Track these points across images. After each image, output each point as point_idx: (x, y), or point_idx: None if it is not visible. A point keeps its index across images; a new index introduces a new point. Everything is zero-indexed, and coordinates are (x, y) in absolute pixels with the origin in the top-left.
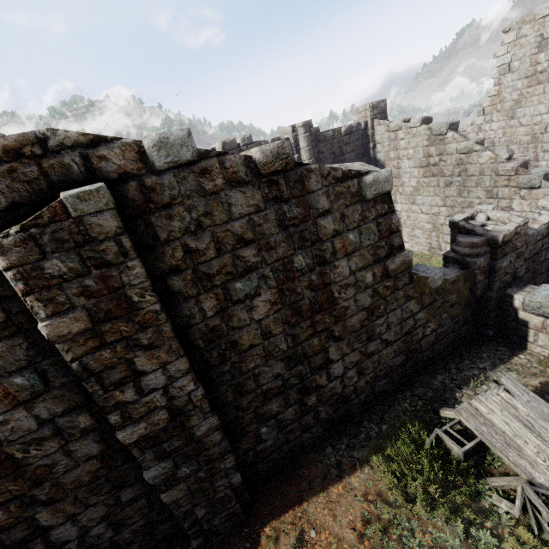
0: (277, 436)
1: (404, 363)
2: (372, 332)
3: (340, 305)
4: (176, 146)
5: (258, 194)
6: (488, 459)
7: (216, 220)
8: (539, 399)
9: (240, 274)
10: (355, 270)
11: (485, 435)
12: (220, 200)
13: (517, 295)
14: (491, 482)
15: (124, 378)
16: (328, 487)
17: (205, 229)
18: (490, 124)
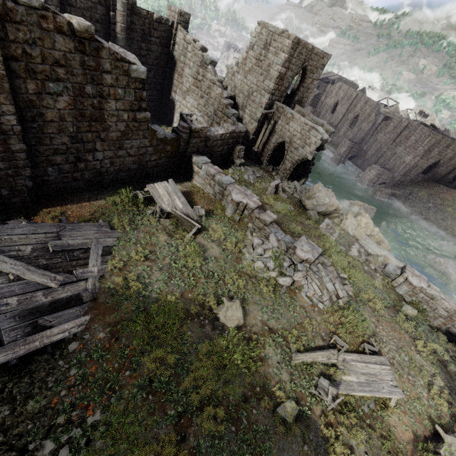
0: (57, 176)
1: (137, 169)
2: (122, 145)
3: (107, 123)
4: None
5: (72, 44)
6: (153, 204)
7: (45, 45)
8: (177, 187)
9: (53, 80)
10: (119, 109)
11: (154, 194)
12: (50, 36)
13: (194, 157)
14: (150, 208)
15: None
16: (81, 203)
17: (38, 46)
18: (238, 74)
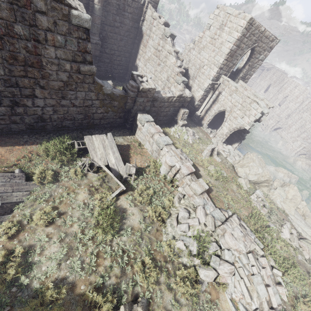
0: None
1: (83, 119)
2: (66, 95)
3: (46, 71)
4: None
5: None
6: (88, 154)
7: None
8: (114, 142)
9: None
10: (59, 58)
11: (89, 145)
12: None
13: (139, 114)
14: (82, 158)
15: None
16: (14, 146)
17: None
18: (193, 50)
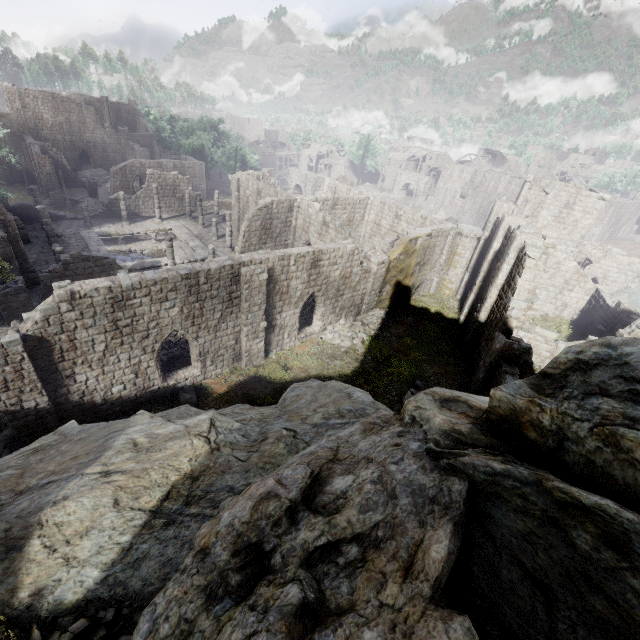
0: None
1: None
2: None
3: None
4: None
5: None
6: None
7: None
8: None
9: None
10: None
11: None
12: None
13: None
14: None
15: None
16: None
17: None
18: None
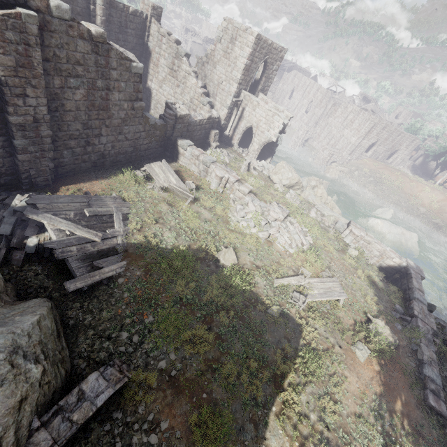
0: (71, 158)
1: (132, 152)
2: (122, 131)
3: (111, 112)
4: (63, 11)
5: (90, 47)
6: (150, 181)
7: (70, 48)
8: (170, 166)
9: (74, 76)
10: (121, 100)
11: (151, 172)
12: (74, 41)
13: (179, 140)
14: (149, 184)
15: (21, 94)
16: (91, 181)
17: (65, 50)
18: (207, 65)
